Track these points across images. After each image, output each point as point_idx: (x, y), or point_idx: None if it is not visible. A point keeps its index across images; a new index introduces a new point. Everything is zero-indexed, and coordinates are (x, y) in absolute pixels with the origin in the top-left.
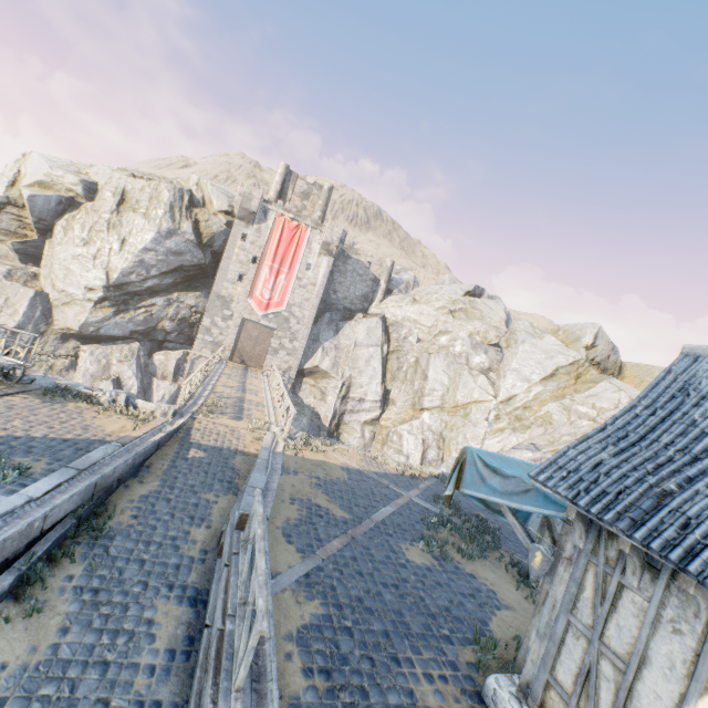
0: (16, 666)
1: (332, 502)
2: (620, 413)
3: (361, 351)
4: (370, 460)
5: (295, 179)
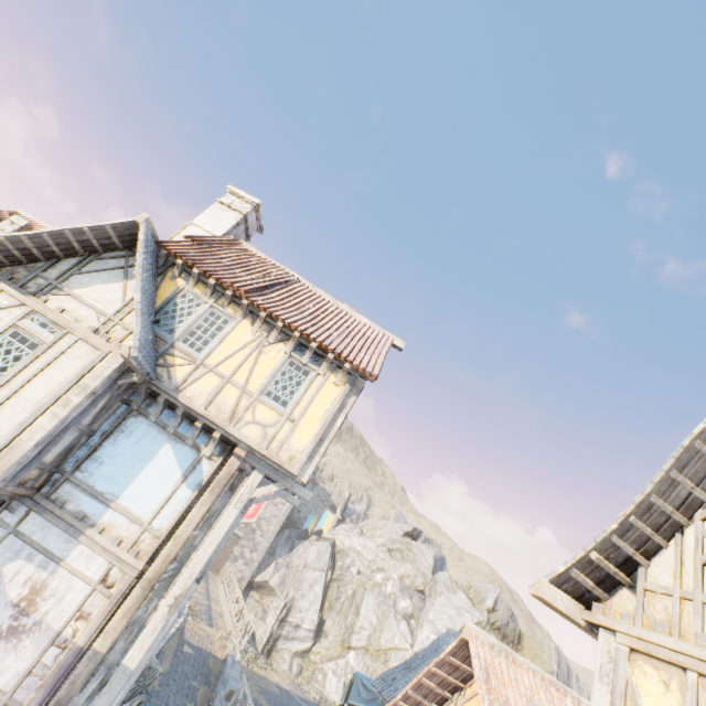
0: None
1: (269, 705)
2: (413, 656)
3: (308, 572)
4: (296, 685)
5: None
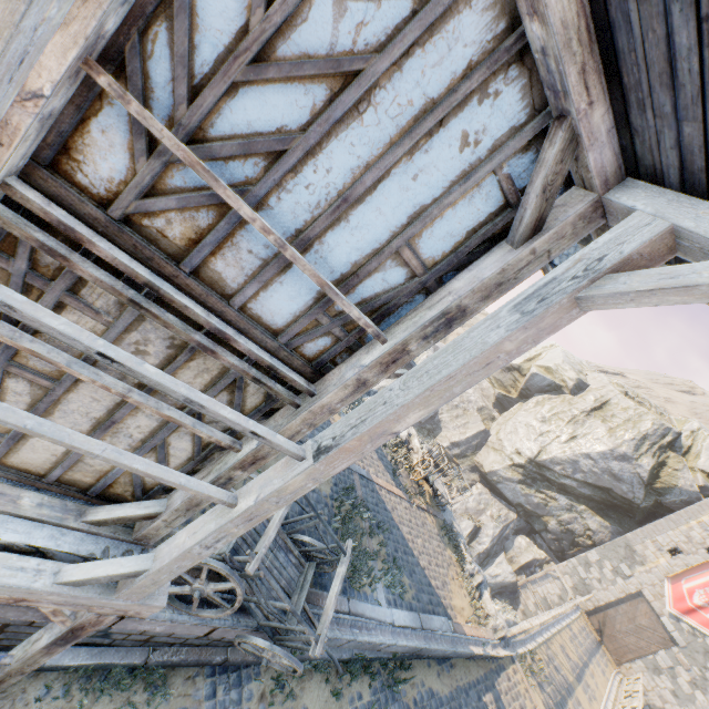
0: None
1: None
2: None
3: None
4: None
5: None
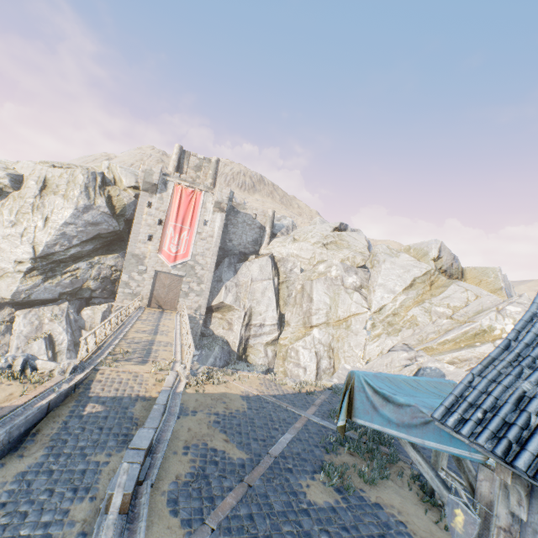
0: None
1: (229, 442)
2: (520, 324)
3: (257, 285)
4: (269, 383)
5: (189, 156)
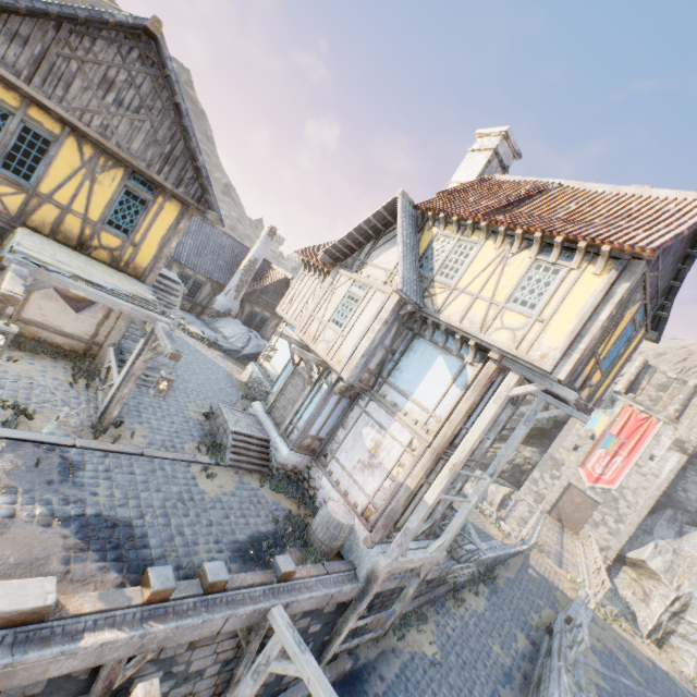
0: (473, 607)
1: (630, 665)
2: None
3: None
4: (684, 678)
5: (652, 372)
